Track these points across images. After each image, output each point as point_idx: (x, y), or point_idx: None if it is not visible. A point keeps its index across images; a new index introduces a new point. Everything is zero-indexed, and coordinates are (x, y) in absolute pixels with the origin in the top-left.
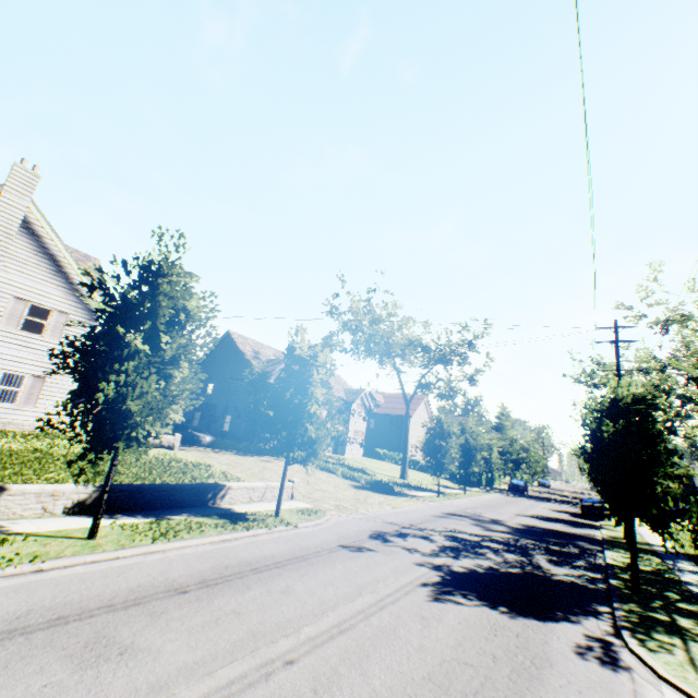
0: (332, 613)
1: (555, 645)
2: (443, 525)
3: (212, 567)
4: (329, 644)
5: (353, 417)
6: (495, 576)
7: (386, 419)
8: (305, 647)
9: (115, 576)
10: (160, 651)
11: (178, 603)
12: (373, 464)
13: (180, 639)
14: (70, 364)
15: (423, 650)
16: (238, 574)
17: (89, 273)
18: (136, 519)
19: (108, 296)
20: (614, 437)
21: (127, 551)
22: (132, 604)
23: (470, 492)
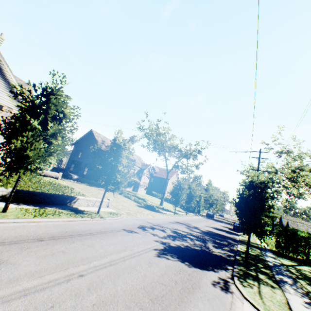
0: (109, 257)
1: (204, 280)
2: (172, 226)
3: (59, 231)
4: (103, 269)
5: (144, 176)
6: (188, 249)
7: (158, 179)
8: (91, 270)
9: (10, 230)
10: (20, 265)
11: (36, 245)
12: (149, 197)
13: (32, 260)
14: (2, 130)
15: (145, 276)
16: (70, 235)
17: (15, 87)
18: (29, 207)
19: (24, 99)
20: (248, 197)
21: (19, 219)
22: (14, 243)
23: (189, 214)
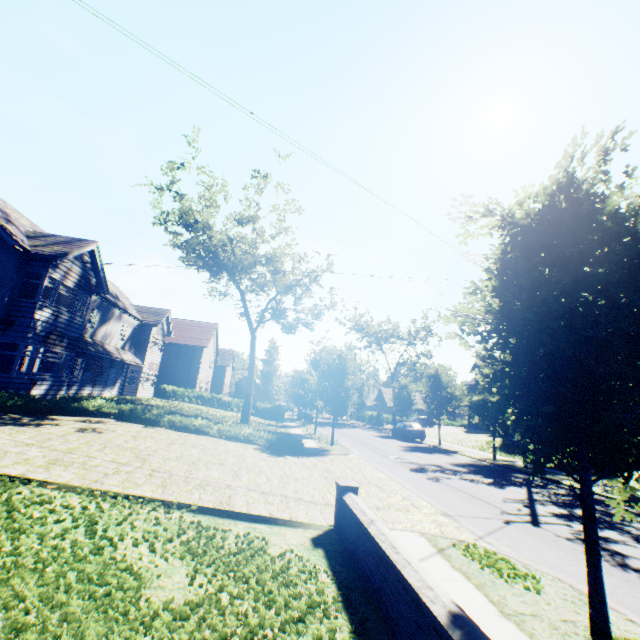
0: None
1: None
2: (490, 496)
3: None
4: None
5: (152, 345)
6: None
7: (172, 349)
8: None
9: None
10: None
11: None
12: (183, 406)
13: None
14: None
15: None
16: None
17: None
18: None
19: None
20: None
21: None
22: None
23: (306, 429)
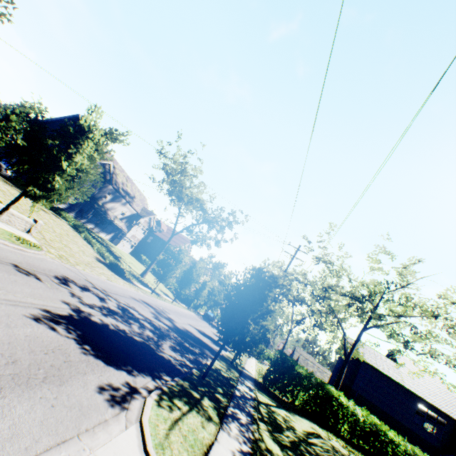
0: None
1: (90, 377)
2: (129, 302)
3: None
4: None
5: (138, 226)
6: (118, 334)
7: (160, 241)
8: None
9: None
10: None
11: None
12: (132, 260)
13: None
14: None
15: None
16: None
17: None
18: None
19: None
20: (244, 288)
21: None
22: None
23: (178, 304)
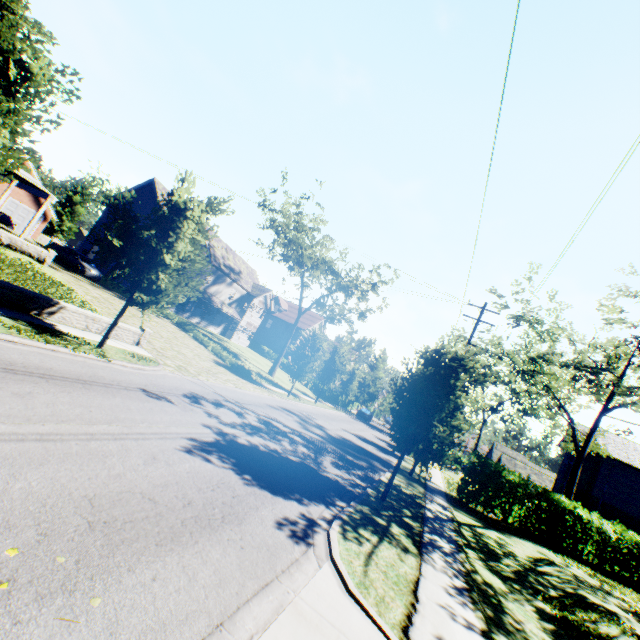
0: (51, 425)
1: (264, 512)
2: (268, 412)
3: None
4: (9, 443)
5: (252, 310)
6: (271, 456)
7: (283, 325)
8: None
9: None
10: None
11: None
12: (253, 355)
13: None
14: None
15: (117, 478)
16: None
17: None
18: None
19: None
20: (420, 380)
21: None
22: None
23: (322, 404)
